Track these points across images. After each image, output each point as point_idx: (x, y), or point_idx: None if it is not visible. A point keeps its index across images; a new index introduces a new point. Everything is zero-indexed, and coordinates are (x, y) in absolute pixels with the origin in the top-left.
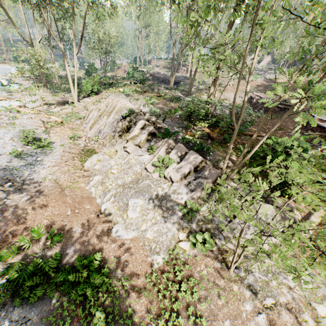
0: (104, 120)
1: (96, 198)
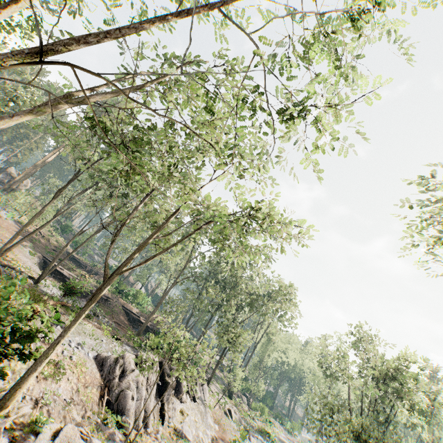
0: (152, 393)
1: (208, 441)
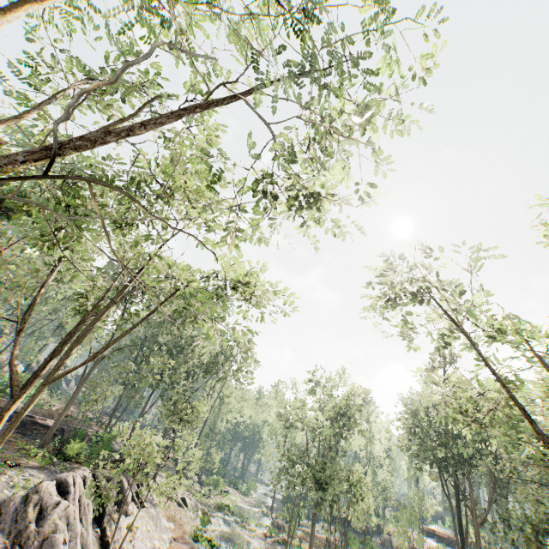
0: (89, 521)
1: (167, 547)
